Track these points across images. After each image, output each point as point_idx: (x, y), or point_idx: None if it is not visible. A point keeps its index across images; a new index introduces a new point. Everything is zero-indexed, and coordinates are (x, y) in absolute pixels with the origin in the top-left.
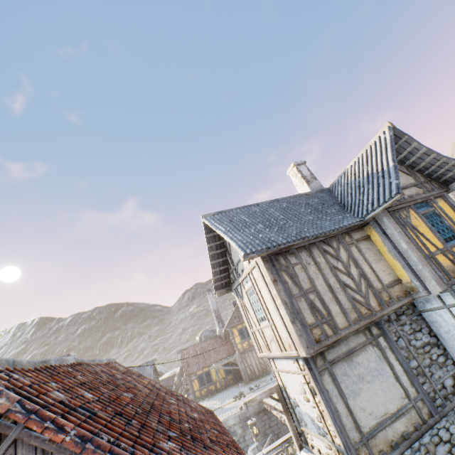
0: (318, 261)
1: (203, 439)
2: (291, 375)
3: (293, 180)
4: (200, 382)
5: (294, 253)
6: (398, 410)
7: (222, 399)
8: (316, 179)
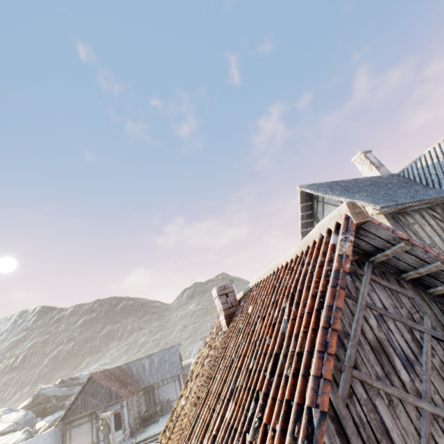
0: (430, 223)
1: None
2: None
3: (359, 166)
4: None
5: (409, 215)
6: None
7: None
8: (383, 166)
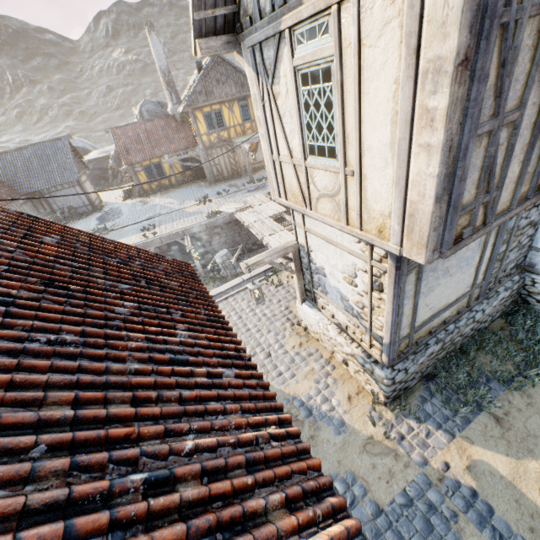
0: None
1: (240, 488)
2: (335, 248)
3: None
4: (148, 175)
5: None
6: (456, 300)
7: (181, 199)
8: None
